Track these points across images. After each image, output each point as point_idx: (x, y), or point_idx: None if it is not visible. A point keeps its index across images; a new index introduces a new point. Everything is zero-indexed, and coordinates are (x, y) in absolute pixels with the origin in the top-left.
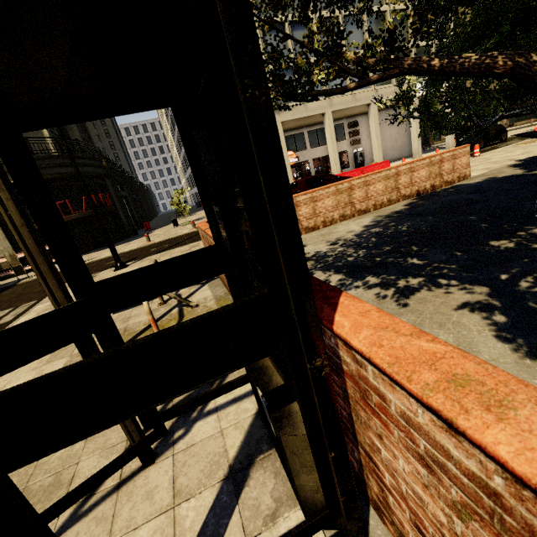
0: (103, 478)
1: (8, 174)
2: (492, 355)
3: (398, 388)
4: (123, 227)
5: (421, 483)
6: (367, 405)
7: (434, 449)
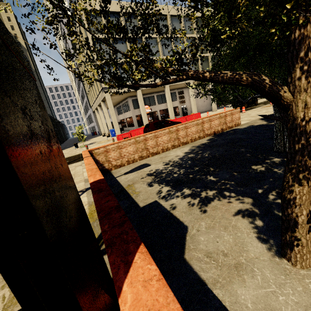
0: None
1: None
2: (256, 253)
3: None
4: None
5: None
6: None
7: None
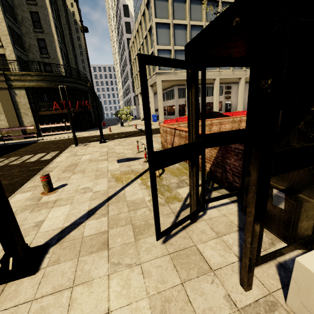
0: (186, 220)
1: (41, 81)
2: None
3: None
4: (92, 122)
5: None
6: None
7: None
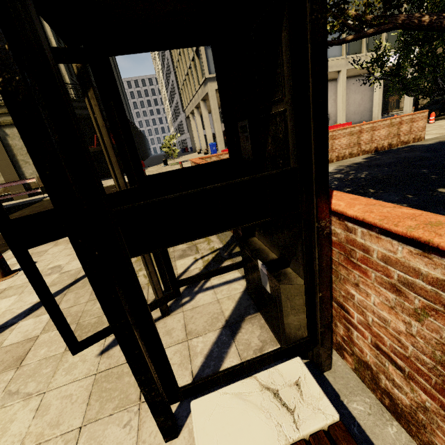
0: None
1: None
2: None
3: (383, 237)
4: None
5: (388, 307)
6: (350, 263)
7: (406, 274)
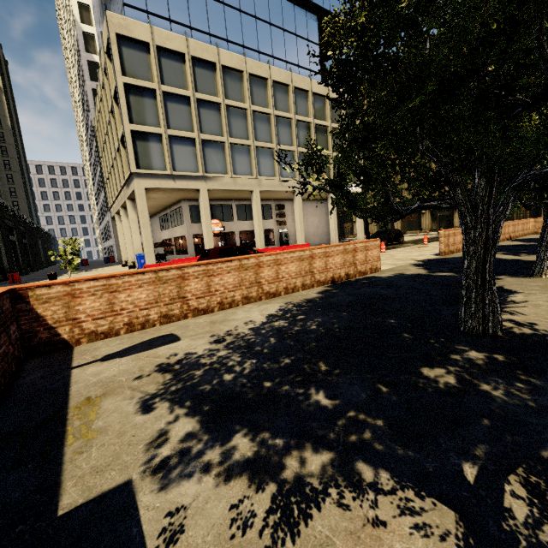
0: None
1: None
2: None
3: None
4: None
5: None
6: None
7: None
